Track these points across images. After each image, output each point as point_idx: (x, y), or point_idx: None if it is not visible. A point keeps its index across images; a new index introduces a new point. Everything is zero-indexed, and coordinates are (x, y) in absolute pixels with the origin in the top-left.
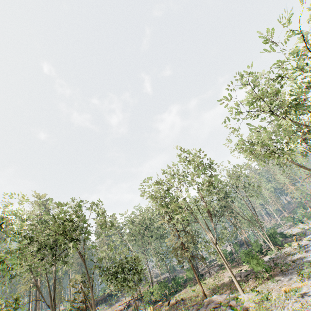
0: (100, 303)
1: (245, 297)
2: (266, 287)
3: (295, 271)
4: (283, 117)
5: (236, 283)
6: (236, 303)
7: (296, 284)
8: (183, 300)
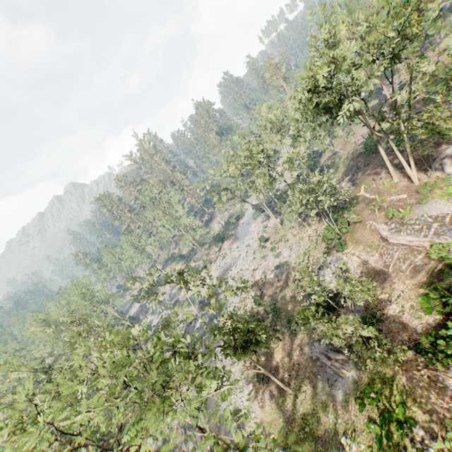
0: None
1: None
2: None
3: None
4: None
5: None
6: None
7: None
8: None
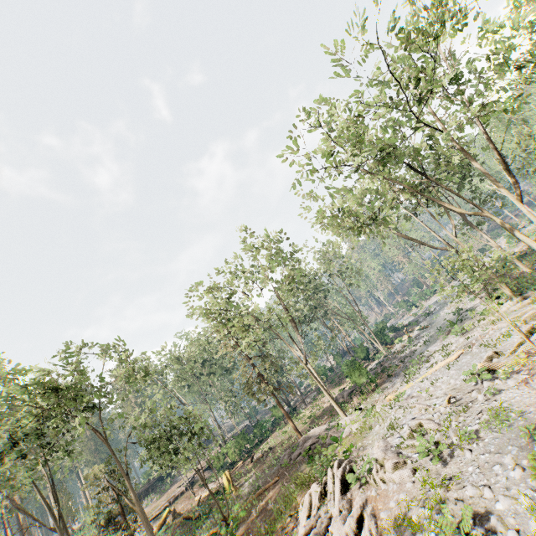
0: (146, 495)
1: (347, 420)
2: (371, 402)
3: (403, 372)
4: (373, 174)
5: (336, 406)
6: (337, 431)
7: (401, 388)
8: (272, 449)
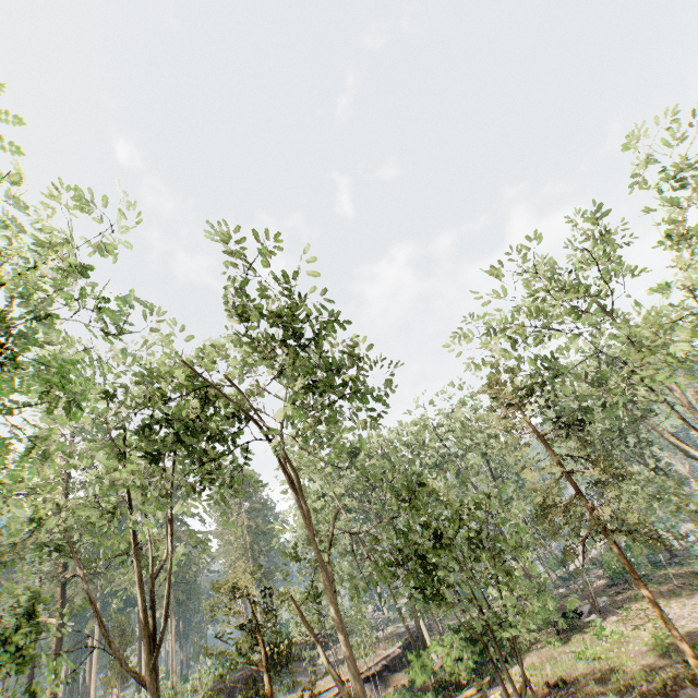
0: (243, 688)
1: None
2: None
3: None
4: None
5: None
6: None
7: None
8: (567, 683)
